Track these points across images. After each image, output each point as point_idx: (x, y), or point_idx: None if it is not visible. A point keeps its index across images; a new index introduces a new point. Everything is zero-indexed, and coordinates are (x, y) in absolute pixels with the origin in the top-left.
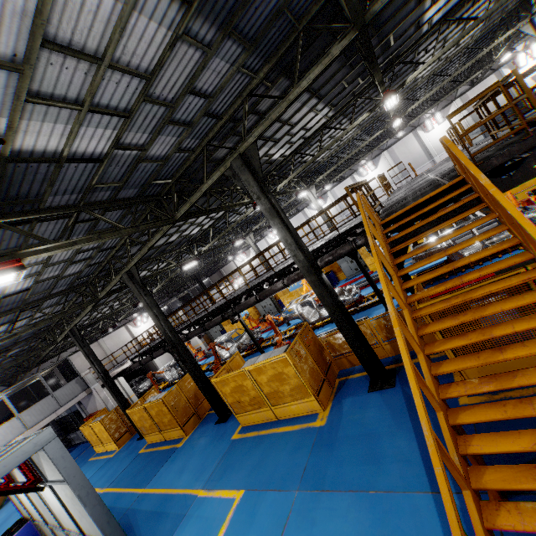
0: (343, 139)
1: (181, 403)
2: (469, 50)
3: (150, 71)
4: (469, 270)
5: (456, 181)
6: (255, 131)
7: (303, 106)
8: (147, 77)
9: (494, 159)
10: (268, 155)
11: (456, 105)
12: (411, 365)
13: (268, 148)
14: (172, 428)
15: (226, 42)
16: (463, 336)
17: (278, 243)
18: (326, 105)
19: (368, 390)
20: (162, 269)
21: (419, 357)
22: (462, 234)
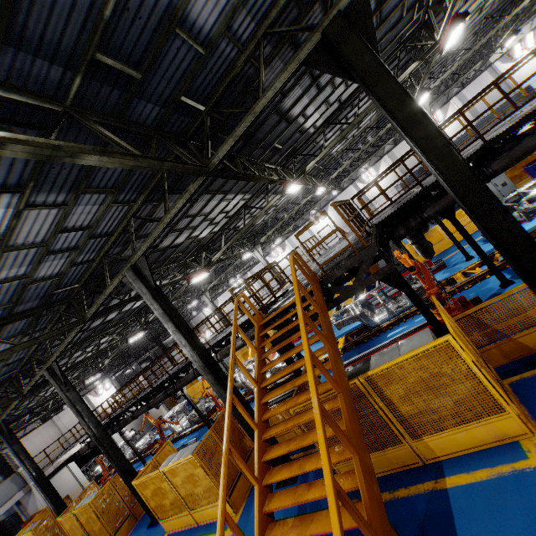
0: (278, 204)
1: (113, 503)
2: (375, 126)
3: (3, 233)
4: (382, 335)
5: (309, 290)
6: (142, 246)
7: (209, 202)
8: (0, 239)
9: (336, 270)
10: (192, 237)
11: (385, 160)
12: (221, 517)
13: (189, 233)
14: (103, 535)
15: (84, 196)
16: (290, 465)
17: (222, 308)
18: (237, 194)
19: (275, 486)
20: (112, 340)
21: (255, 489)
22: (385, 291)
